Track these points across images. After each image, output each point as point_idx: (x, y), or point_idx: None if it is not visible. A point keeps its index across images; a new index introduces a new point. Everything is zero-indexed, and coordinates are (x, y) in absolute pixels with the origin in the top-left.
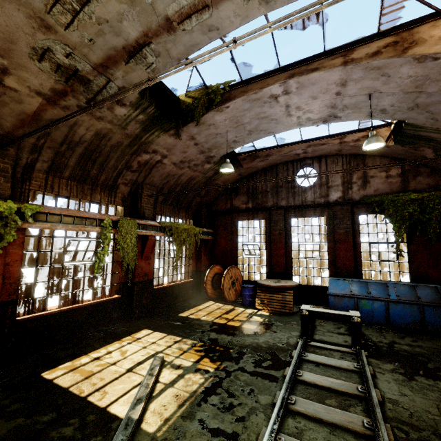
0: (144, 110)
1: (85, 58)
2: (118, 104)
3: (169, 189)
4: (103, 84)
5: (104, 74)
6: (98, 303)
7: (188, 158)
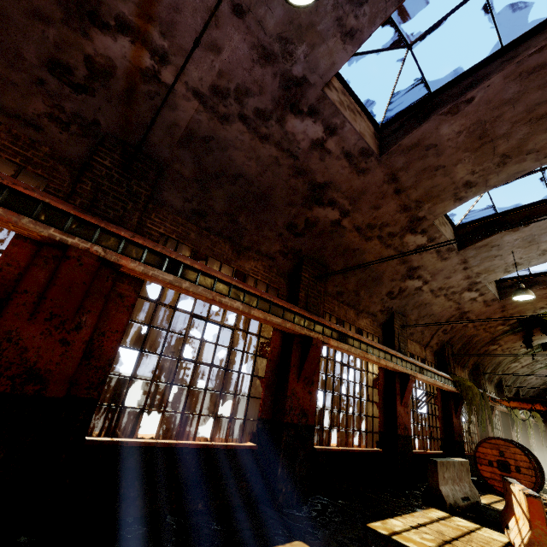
0: (546, 364)
1: (545, 357)
2: (540, 364)
3: (524, 389)
4: (542, 361)
5: (545, 359)
6: None
7: (544, 375)
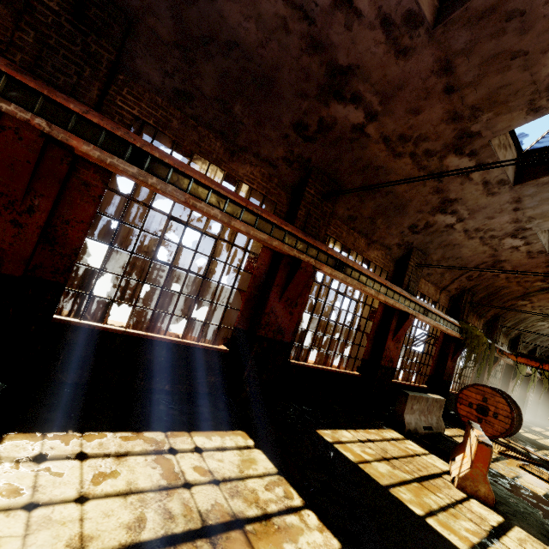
0: None
1: None
2: None
3: (544, 348)
4: None
5: None
6: None
7: None
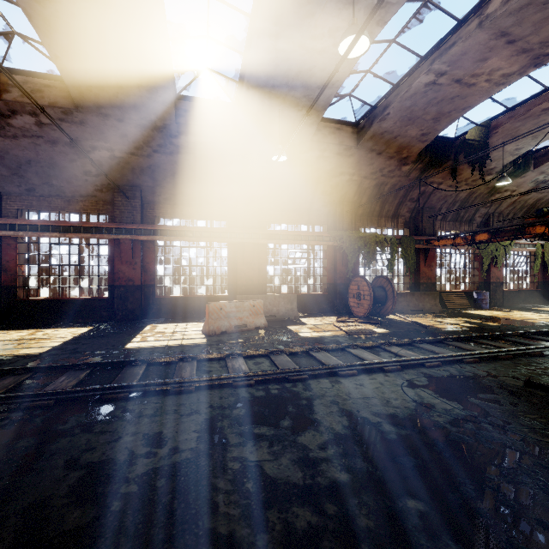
0: None
1: None
2: None
3: None
4: None
5: None
6: (529, 291)
7: None
